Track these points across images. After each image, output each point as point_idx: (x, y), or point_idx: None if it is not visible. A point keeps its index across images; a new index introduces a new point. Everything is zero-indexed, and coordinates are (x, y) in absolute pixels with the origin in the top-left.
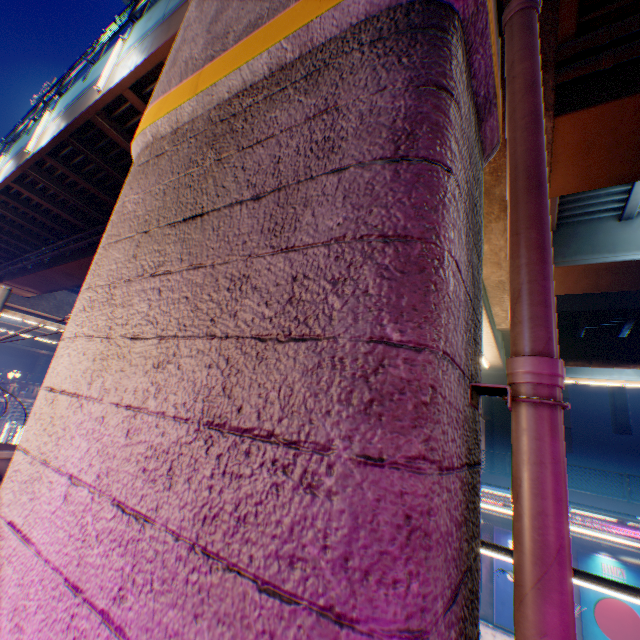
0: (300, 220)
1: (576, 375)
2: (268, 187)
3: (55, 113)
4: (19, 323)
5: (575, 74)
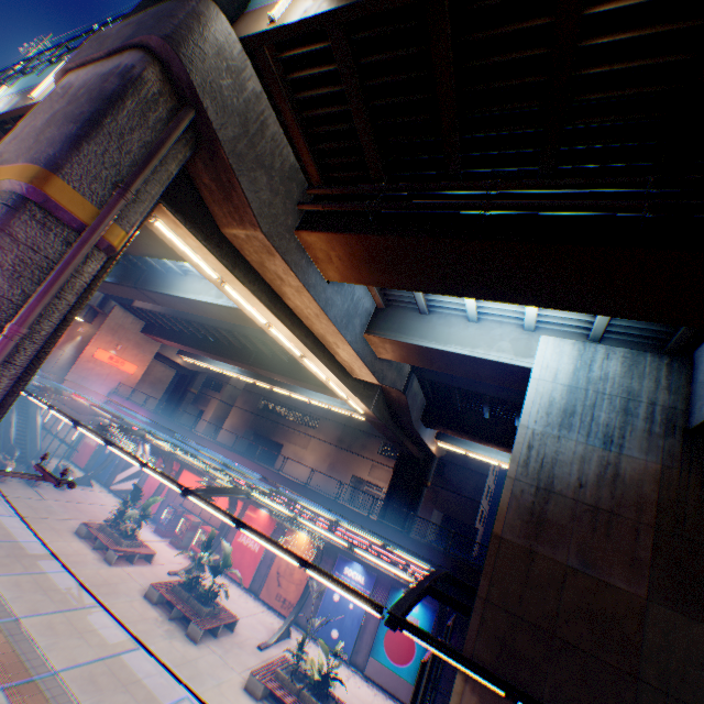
0: None
1: (465, 446)
2: None
3: (12, 90)
4: None
5: (310, 208)
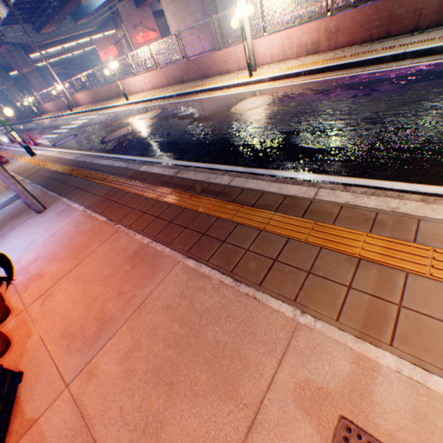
0: None
1: None
2: None
3: None
4: (50, 54)
5: None
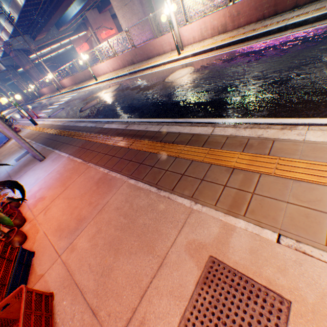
0: (135, 3)
1: None
2: (131, 0)
3: None
4: (43, 54)
5: None
